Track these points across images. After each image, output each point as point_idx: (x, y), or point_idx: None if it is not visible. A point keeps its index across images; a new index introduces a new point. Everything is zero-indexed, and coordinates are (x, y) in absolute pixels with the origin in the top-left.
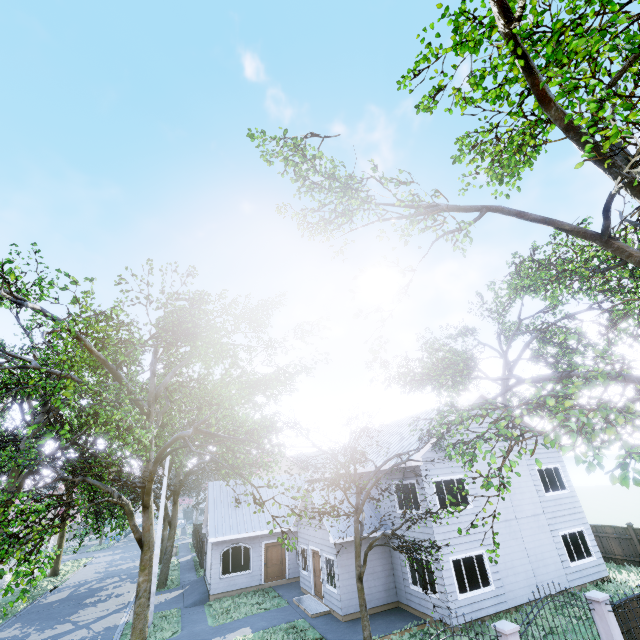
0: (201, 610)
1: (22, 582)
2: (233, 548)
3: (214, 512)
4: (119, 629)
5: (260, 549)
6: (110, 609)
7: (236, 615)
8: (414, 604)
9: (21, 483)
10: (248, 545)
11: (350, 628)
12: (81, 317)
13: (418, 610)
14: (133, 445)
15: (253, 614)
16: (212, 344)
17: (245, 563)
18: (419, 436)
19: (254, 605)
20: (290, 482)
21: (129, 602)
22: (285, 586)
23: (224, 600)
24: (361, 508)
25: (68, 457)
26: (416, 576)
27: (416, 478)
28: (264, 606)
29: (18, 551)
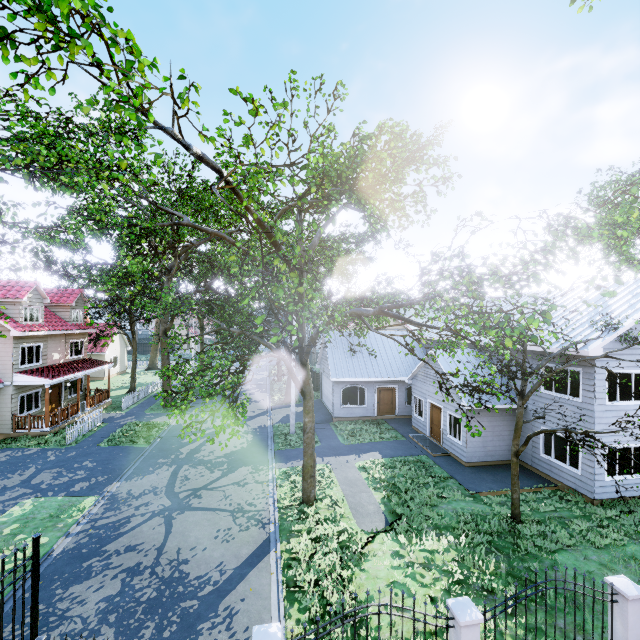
0: (329, 428)
1: (232, 423)
2: (351, 387)
3: (332, 357)
4: (269, 430)
5: (374, 391)
6: (255, 412)
7: (362, 439)
8: (541, 468)
9: (173, 316)
10: (364, 387)
11: (475, 474)
12: (259, 167)
13: (545, 473)
14: (314, 322)
15: (376, 441)
16: (380, 202)
17: (361, 400)
18: (592, 321)
19: (375, 434)
20: (399, 338)
21: (267, 409)
22: (395, 421)
23: (345, 423)
24: (529, 396)
25: (206, 300)
26: (551, 449)
27: (584, 367)
28: (384, 436)
29: (223, 400)
